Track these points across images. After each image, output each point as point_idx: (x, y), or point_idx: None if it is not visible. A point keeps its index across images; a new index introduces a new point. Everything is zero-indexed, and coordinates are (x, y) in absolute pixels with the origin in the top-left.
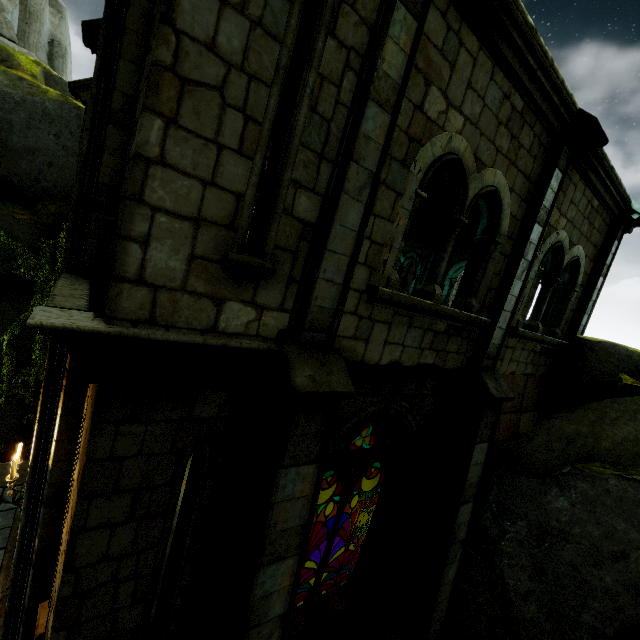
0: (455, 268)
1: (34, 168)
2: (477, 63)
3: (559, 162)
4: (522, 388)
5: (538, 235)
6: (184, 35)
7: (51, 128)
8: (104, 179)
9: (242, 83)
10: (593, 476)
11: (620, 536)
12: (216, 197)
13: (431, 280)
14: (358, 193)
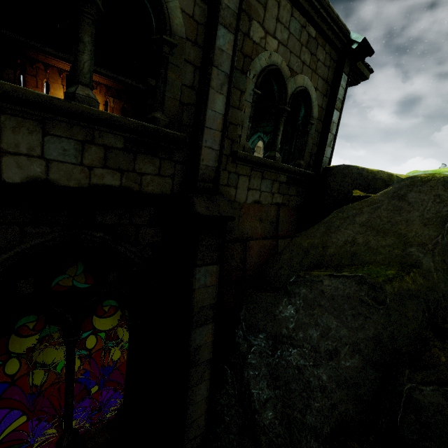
0: (251, 141)
1: None
2: None
3: None
4: (274, 217)
5: (231, 43)
6: None
7: None
8: None
9: None
10: (312, 280)
11: (333, 334)
12: None
13: (75, 81)
14: None
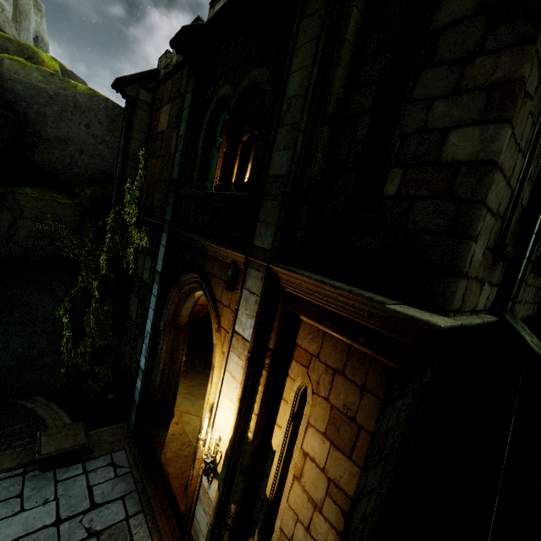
0: None
1: (66, 156)
2: None
3: None
4: None
5: None
6: (536, 53)
7: (82, 119)
8: (315, 176)
9: (539, 92)
10: None
11: None
12: (506, 194)
13: None
14: None
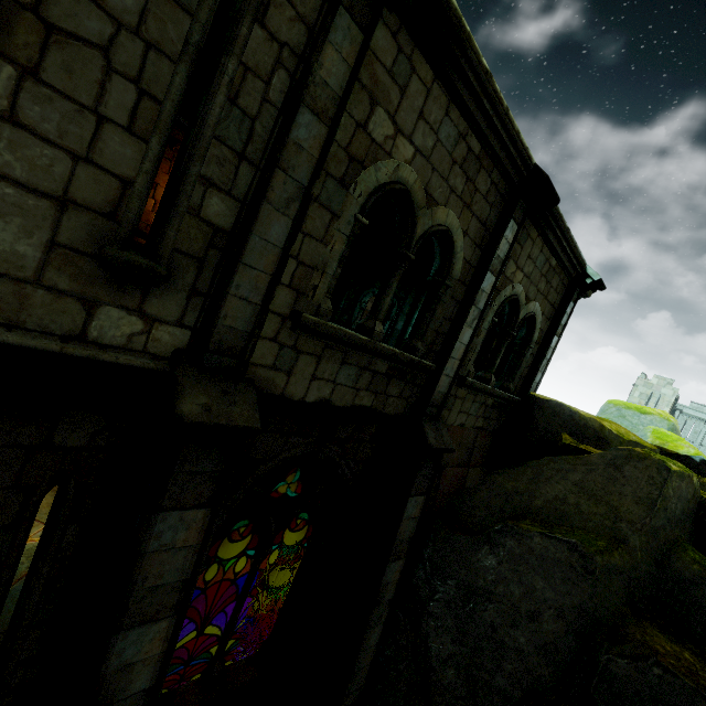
0: None
1: None
2: (431, 94)
3: (515, 214)
4: (472, 442)
5: (491, 284)
6: None
7: None
8: None
9: (136, 49)
10: (521, 534)
11: (537, 595)
12: (92, 177)
13: (373, 315)
14: (285, 205)
